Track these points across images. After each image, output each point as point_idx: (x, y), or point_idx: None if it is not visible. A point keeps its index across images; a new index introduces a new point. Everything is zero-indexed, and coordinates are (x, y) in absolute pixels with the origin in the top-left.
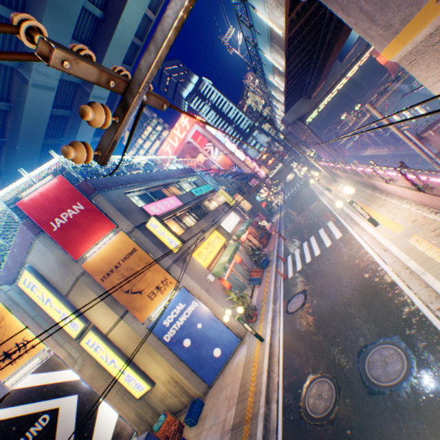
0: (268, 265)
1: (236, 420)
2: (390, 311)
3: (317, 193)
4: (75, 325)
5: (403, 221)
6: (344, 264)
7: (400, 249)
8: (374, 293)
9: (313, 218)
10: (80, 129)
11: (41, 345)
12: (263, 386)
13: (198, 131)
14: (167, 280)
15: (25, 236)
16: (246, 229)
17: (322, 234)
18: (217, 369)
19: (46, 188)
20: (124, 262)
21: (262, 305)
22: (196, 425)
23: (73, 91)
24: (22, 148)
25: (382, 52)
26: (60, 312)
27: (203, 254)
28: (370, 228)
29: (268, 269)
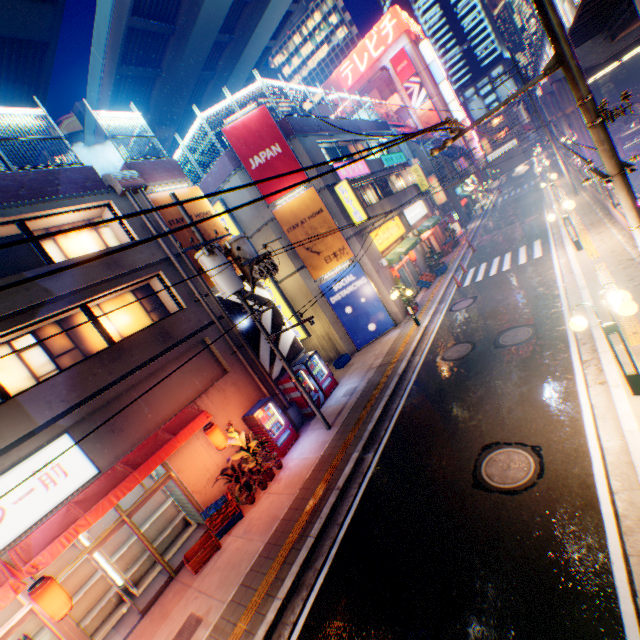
0: (443, 273)
1: (383, 363)
2: (540, 311)
3: (544, 205)
4: None
5: (604, 250)
6: (526, 280)
7: (582, 272)
8: (536, 301)
9: (521, 234)
10: (258, 27)
11: None
12: (412, 347)
13: (404, 51)
14: (344, 251)
15: (224, 168)
16: (431, 227)
17: (521, 253)
18: (367, 340)
19: (248, 119)
20: (309, 220)
21: (425, 304)
22: (342, 368)
23: None
24: (193, 45)
25: None
26: None
27: (380, 238)
28: (571, 252)
29: (442, 277)
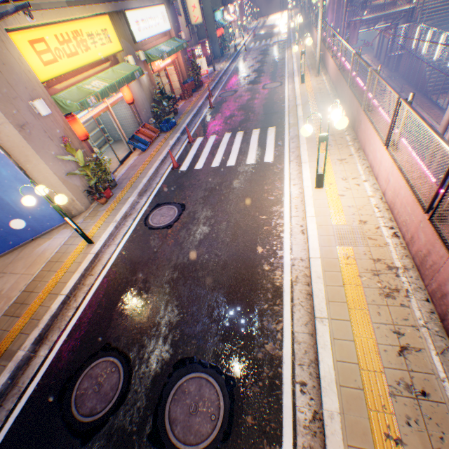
0: (170, 130)
1: None
2: (251, 334)
3: (287, 72)
4: None
5: (352, 210)
6: (248, 209)
7: (321, 253)
8: (251, 288)
9: (260, 106)
10: None
11: None
12: (47, 317)
13: None
14: None
15: None
16: (168, 56)
17: (254, 140)
18: (13, 243)
19: None
20: None
21: (125, 187)
22: None
23: None
24: None
25: None
26: None
27: (50, 49)
28: (309, 185)
29: (166, 137)
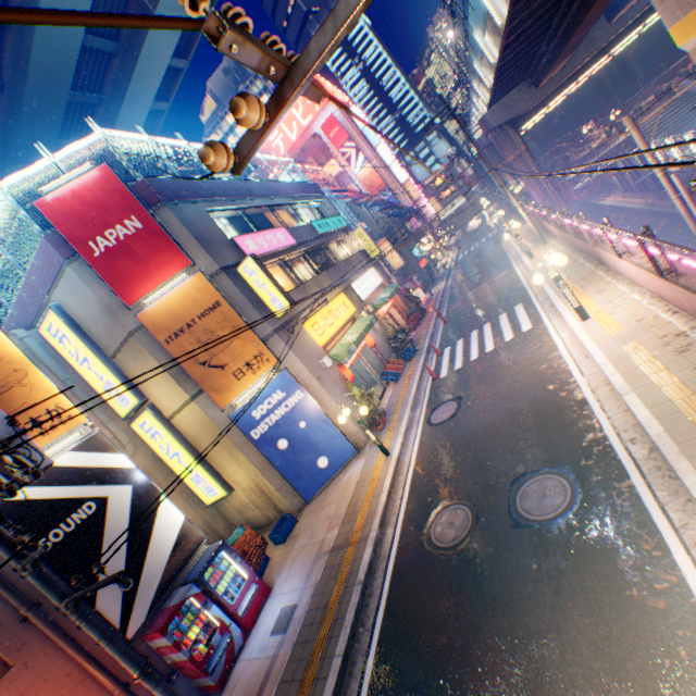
0: (413, 356)
1: (339, 542)
2: (569, 436)
3: (510, 257)
4: (125, 400)
5: (625, 318)
6: (524, 369)
7: (607, 357)
8: (554, 412)
9: (496, 296)
10: (133, 83)
11: (82, 417)
12: (380, 507)
13: (334, 117)
14: (263, 356)
15: (50, 259)
16: (389, 299)
17: (503, 323)
18: (320, 483)
19: (81, 184)
20: (201, 320)
21: (395, 410)
22: (284, 543)
23: (123, 3)
24: (32, 103)
25: (671, 30)
26: (102, 379)
27: (320, 326)
28: (575, 322)
29: (412, 362)
